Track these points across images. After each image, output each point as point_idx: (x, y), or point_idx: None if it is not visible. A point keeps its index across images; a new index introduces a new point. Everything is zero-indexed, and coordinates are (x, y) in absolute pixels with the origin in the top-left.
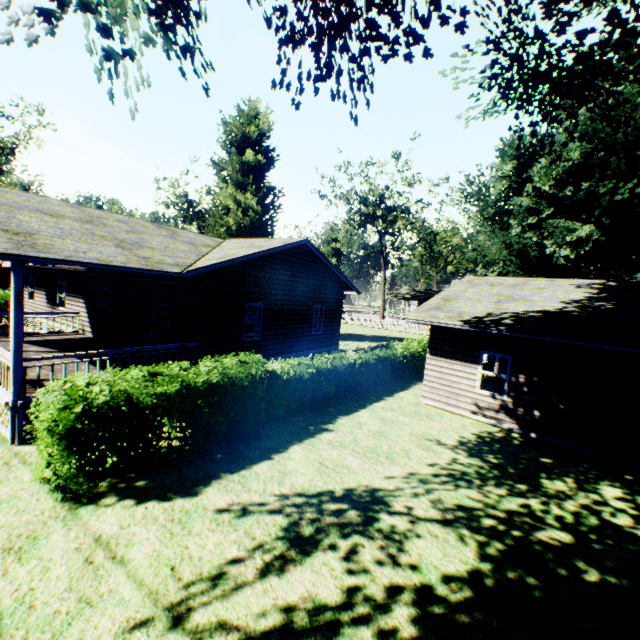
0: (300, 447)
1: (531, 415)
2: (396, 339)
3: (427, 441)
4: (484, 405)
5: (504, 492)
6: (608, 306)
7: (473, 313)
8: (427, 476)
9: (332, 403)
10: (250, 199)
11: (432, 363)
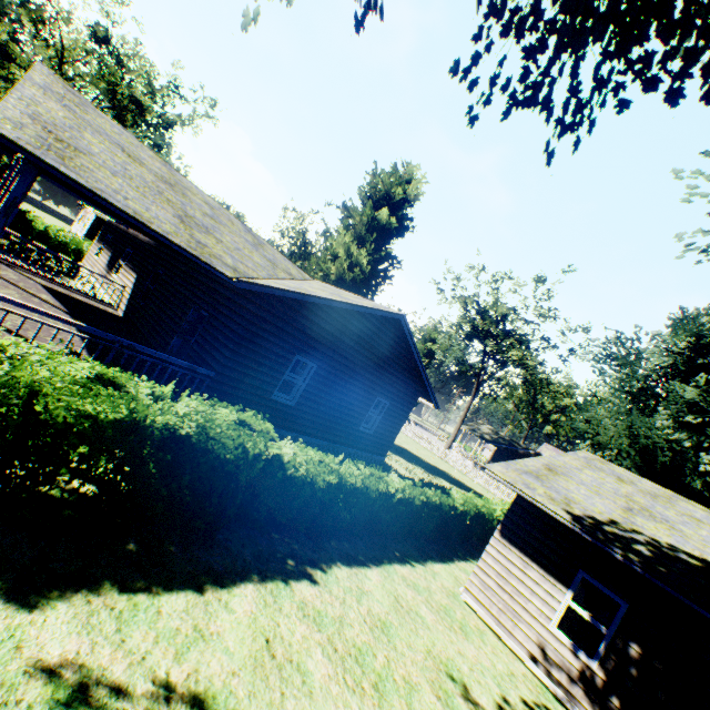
0: (255, 591)
1: None
2: (455, 481)
3: (449, 681)
4: (555, 657)
5: None
6: None
7: (588, 508)
8: None
9: (339, 534)
10: (363, 256)
11: (498, 548)
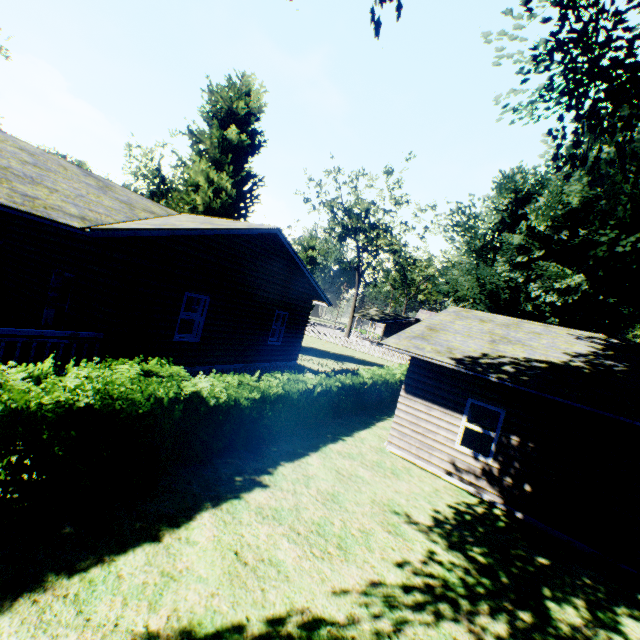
0: (212, 517)
1: (520, 489)
2: (360, 361)
3: (394, 516)
4: (463, 466)
5: (505, 630)
6: (622, 367)
7: (465, 351)
8: (395, 590)
9: (276, 439)
10: (225, 180)
11: (406, 403)
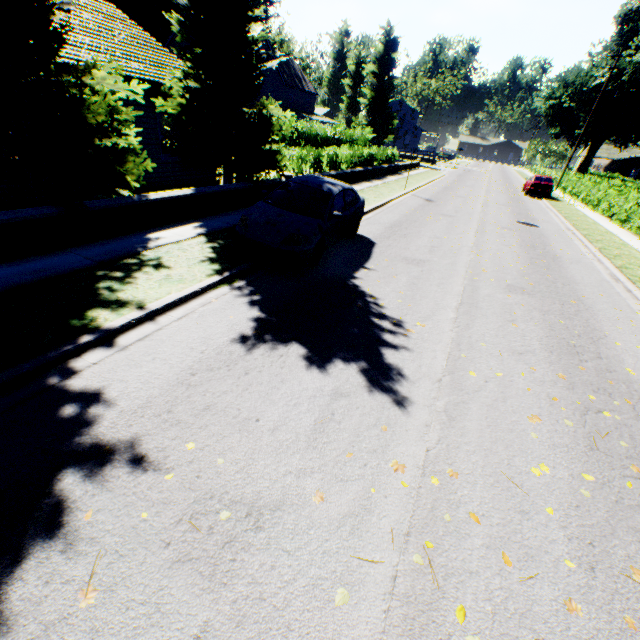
0: None
1: None
2: None
3: None
4: None
5: None
6: None
7: None
8: None
9: None
10: None
11: None
